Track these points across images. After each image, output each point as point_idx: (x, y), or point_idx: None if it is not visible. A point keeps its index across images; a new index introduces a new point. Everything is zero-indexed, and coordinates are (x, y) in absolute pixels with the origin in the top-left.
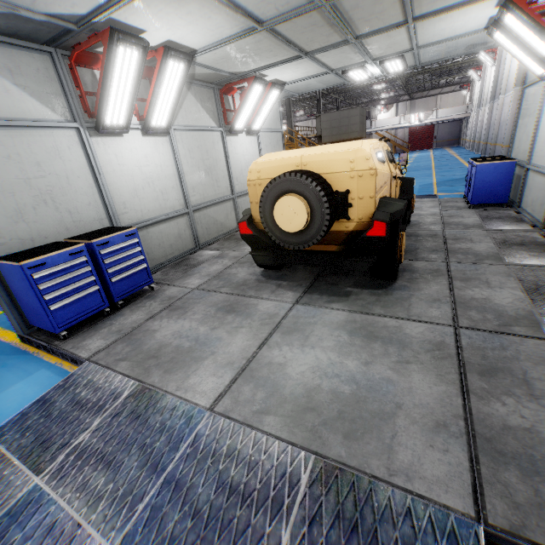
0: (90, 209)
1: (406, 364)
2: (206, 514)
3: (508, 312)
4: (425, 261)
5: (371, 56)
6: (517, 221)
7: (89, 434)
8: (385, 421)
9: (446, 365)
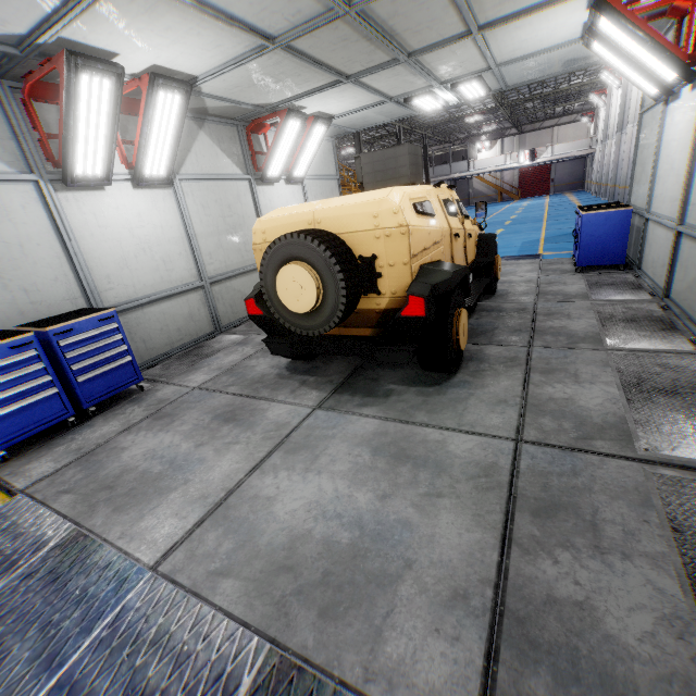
0: (57, 286)
1: (437, 497)
2: None
3: (594, 419)
4: (501, 346)
5: (438, 79)
6: (634, 289)
7: None
8: (383, 588)
9: (490, 500)
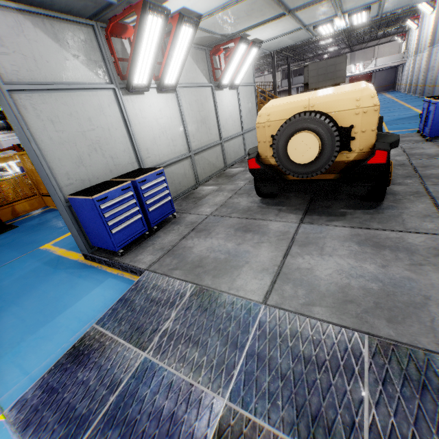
0: (125, 155)
1: (419, 266)
2: (292, 378)
3: None
4: (402, 186)
5: (342, 10)
6: None
7: (172, 322)
8: (418, 309)
9: None
